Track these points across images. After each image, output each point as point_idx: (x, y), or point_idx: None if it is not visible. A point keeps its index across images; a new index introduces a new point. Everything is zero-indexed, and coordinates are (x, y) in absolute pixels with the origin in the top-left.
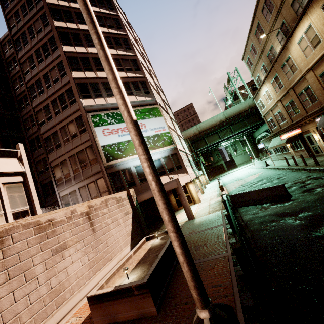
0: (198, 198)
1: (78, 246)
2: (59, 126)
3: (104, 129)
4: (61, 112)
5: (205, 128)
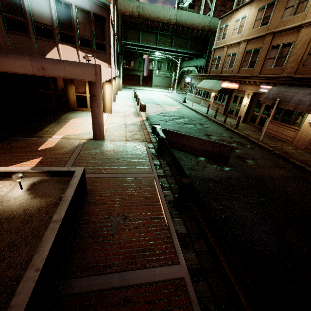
0: (110, 107)
1: None
2: None
3: None
4: None
5: (148, 16)
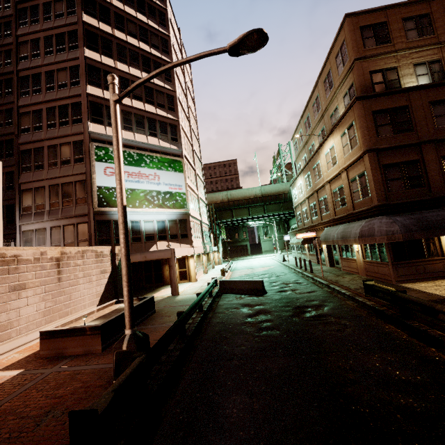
0: (195, 276)
1: (38, 290)
2: (49, 142)
3: (106, 167)
4: (57, 127)
5: (236, 198)
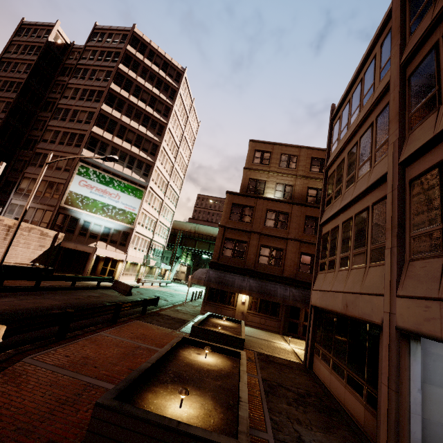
0: (118, 276)
1: None
2: (55, 153)
3: (82, 180)
4: (64, 145)
5: (201, 232)
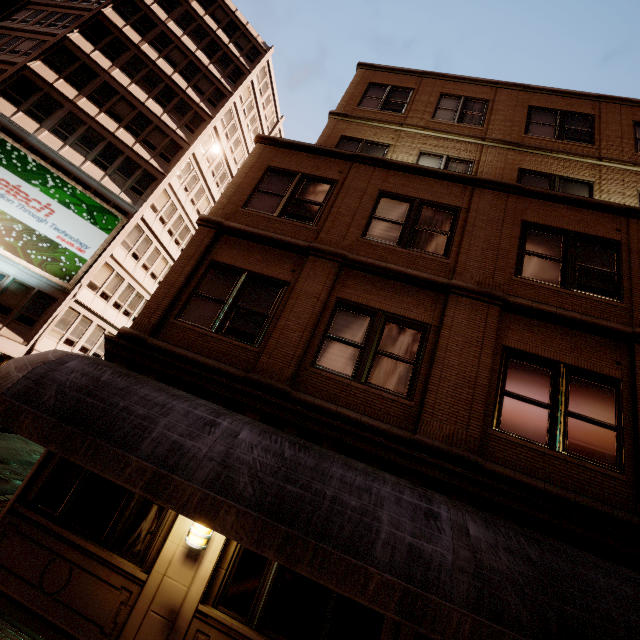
0: None
1: None
2: None
3: None
4: None
5: None
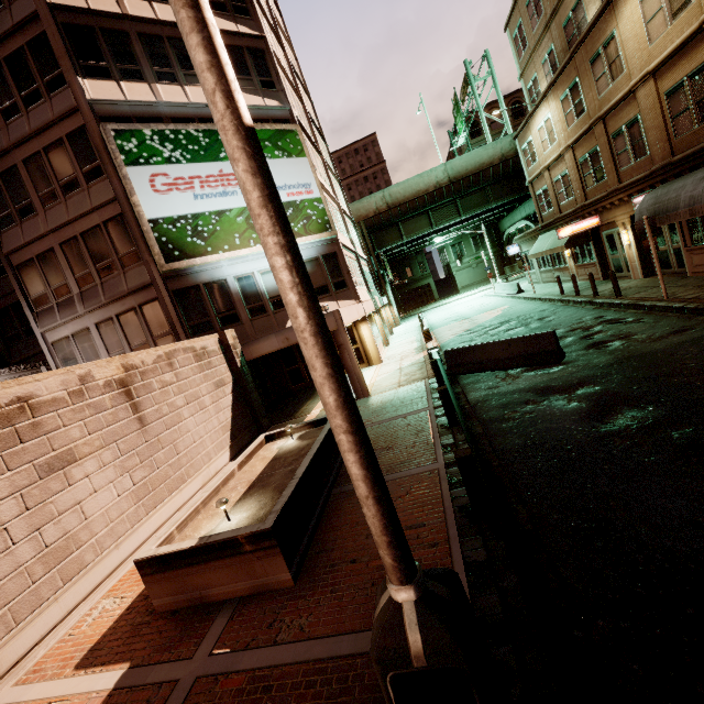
0: (377, 354)
1: (105, 456)
2: (21, 153)
3: (153, 175)
4: (22, 112)
5: (401, 200)
